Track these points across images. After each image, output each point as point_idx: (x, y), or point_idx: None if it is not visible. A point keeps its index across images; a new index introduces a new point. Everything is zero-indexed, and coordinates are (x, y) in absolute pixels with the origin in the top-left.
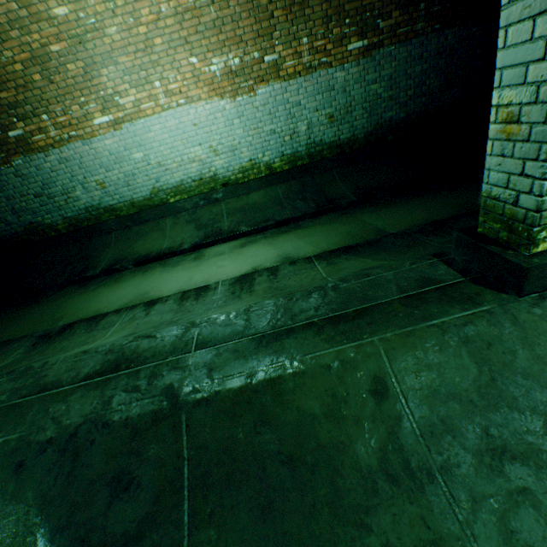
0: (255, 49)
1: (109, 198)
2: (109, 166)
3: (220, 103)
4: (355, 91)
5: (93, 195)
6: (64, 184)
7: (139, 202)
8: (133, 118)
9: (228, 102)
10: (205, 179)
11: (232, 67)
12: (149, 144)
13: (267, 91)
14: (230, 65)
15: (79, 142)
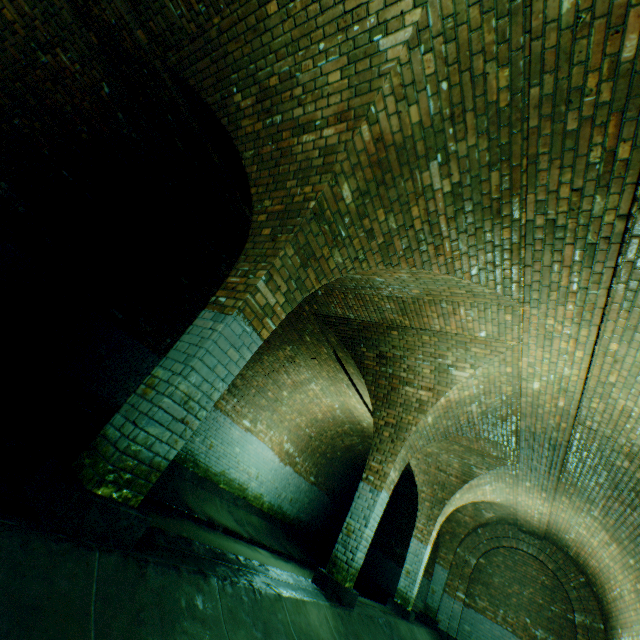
0: (297, 452)
1: (204, 456)
2: (225, 441)
3: (276, 458)
4: (302, 495)
5: (202, 446)
6: (200, 428)
7: (211, 471)
8: (254, 433)
9: (278, 460)
10: (243, 486)
11: (290, 450)
12: (246, 449)
13: (288, 469)
14: (290, 449)
15: (230, 420)
